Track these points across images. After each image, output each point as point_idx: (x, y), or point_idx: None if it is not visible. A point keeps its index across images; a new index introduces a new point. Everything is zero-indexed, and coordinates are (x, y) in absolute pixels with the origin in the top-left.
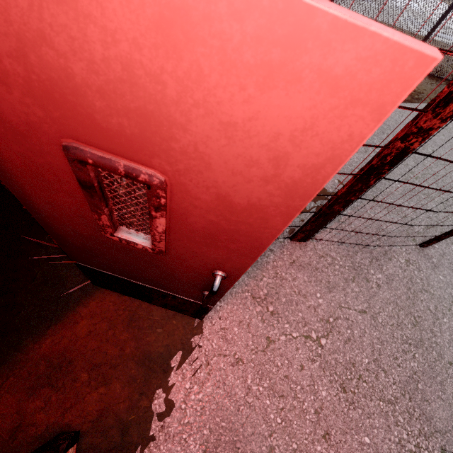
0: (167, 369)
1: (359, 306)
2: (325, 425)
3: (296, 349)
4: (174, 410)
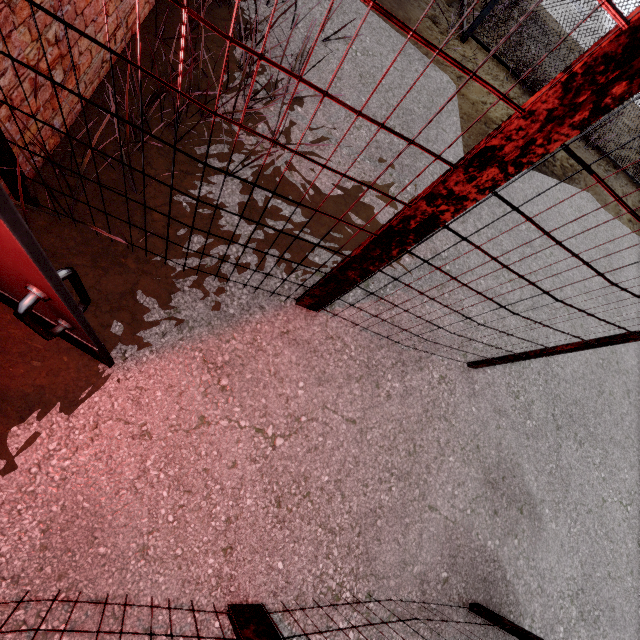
0: (28, 417)
1: (349, 413)
2: (233, 537)
3: (237, 441)
4: (17, 472)
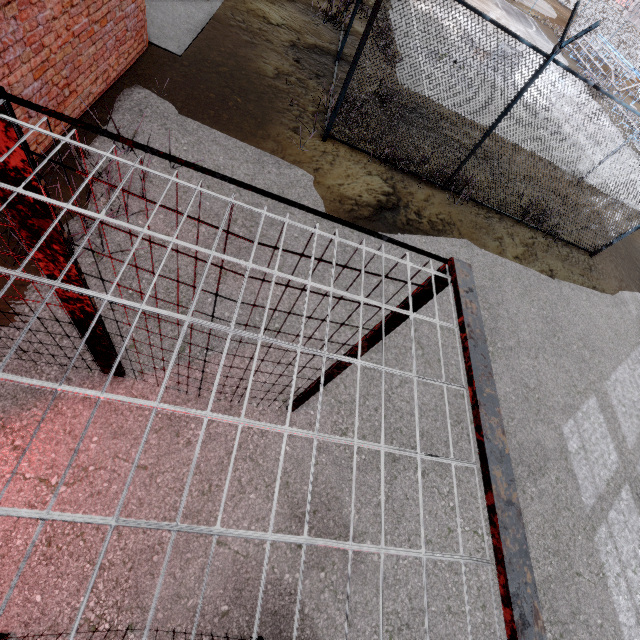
0: None
1: (142, 461)
2: None
3: (19, 490)
4: None
